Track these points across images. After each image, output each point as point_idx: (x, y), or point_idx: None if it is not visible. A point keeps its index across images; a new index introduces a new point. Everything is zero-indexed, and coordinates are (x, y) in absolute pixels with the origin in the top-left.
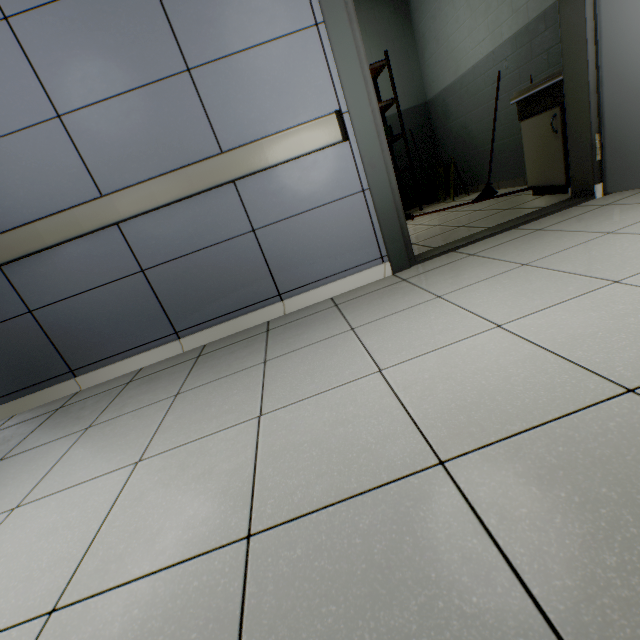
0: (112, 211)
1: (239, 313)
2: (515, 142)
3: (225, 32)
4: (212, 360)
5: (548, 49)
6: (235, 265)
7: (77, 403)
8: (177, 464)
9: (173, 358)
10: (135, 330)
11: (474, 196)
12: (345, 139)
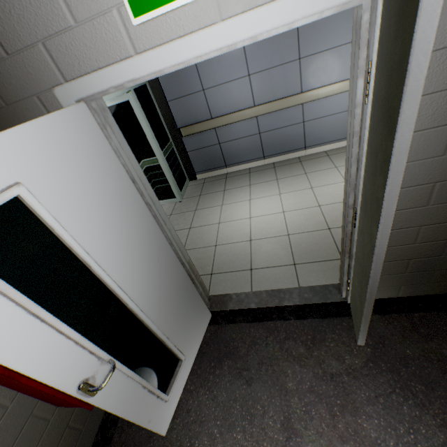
0: (257, 112)
1: (288, 152)
2: None
3: (318, 44)
4: (282, 170)
5: None
6: (292, 134)
7: (233, 177)
8: (293, 195)
9: (262, 166)
10: (250, 154)
11: None
12: None
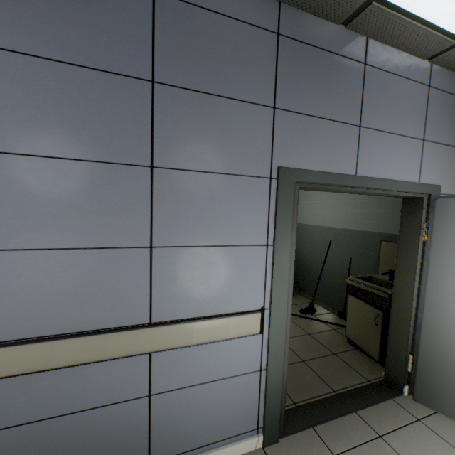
0: None
1: None
2: (332, 283)
3: (197, 229)
4: None
5: (365, 251)
6: (113, 429)
7: None
8: None
9: None
10: None
11: (298, 300)
12: (262, 332)
